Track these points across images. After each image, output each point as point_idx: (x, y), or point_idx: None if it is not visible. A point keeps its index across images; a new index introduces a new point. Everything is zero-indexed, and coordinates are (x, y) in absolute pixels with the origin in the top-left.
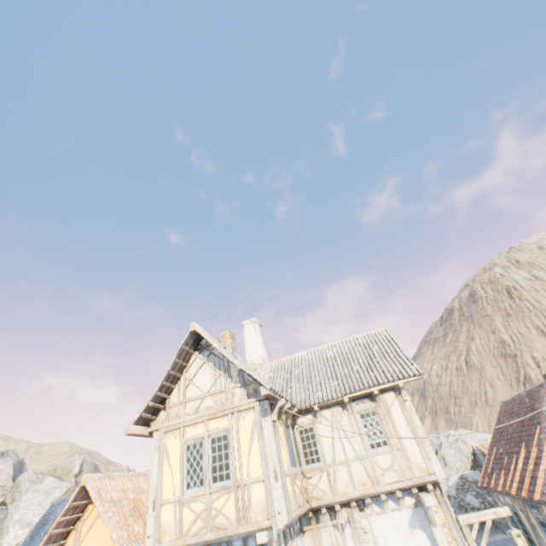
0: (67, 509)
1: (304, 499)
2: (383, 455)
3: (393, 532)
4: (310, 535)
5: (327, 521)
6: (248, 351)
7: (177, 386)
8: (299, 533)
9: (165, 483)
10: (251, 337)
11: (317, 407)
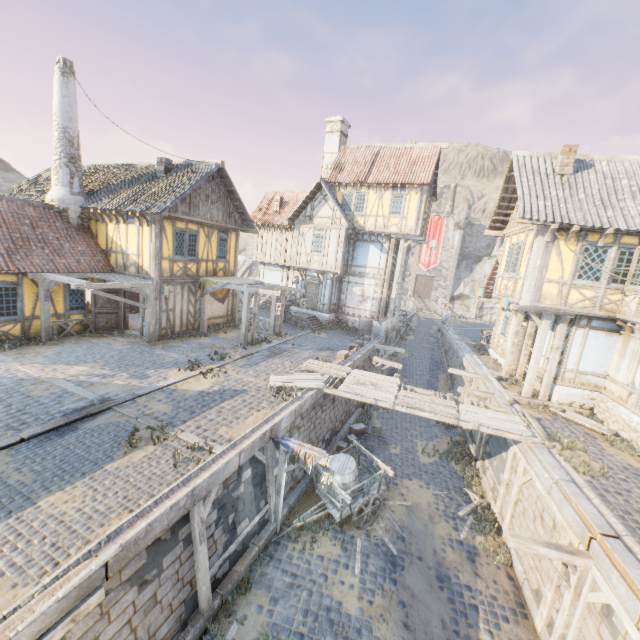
0: (494, 268)
1: (595, 307)
2: None
3: None
4: (622, 338)
5: (636, 335)
6: None
7: (515, 204)
8: (604, 331)
9: (501, 266)
10: None
11: None
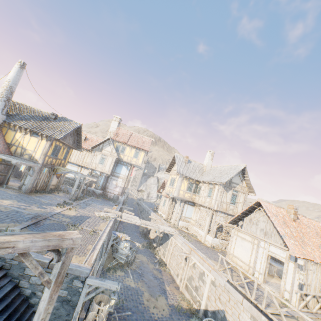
0: (163, 183)
1: (190, 198)
2: (208, 199)
3: (205, 215)
4: (195, 208)
5: (197, 207)
6: (204, 161)
7: (173, 166)
8: (191, 205)
9: (168, 183)
10: (207, 156)
11: (201, 182)
